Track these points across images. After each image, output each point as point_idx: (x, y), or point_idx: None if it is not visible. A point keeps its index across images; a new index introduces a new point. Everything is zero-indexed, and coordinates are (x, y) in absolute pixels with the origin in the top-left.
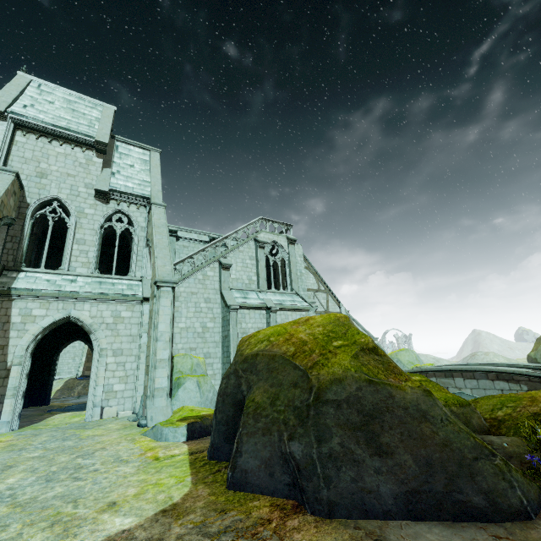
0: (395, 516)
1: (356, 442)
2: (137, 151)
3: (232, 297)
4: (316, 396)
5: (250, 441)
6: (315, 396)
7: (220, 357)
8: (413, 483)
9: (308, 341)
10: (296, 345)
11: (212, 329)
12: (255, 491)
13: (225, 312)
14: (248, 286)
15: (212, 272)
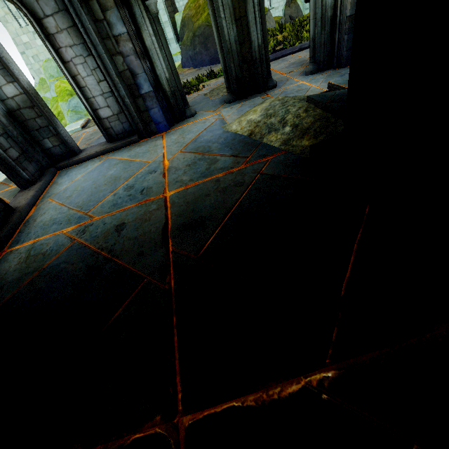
0: (208, 65)
1: (202, 48)
2: None
3: None
4: (193, 34)
5: (183, 54)
6: (193, 35)
7: None
8: (212, 57)
9: (201, 6)
10: (196, 9)
11: None
12: (187, 67)
13: None
14: None
15: None
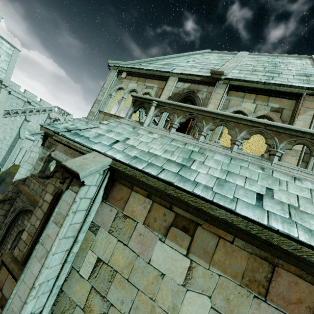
0: None
1: None
2: (6, 46)
3: (24, 133)
4: None
5: (2, 187)
6: None
7: (6, 150)
8: None
9: None
10: None
11: (8, 140)
12: None
13: (17, 137)
14: (35, 130)
15: (20, 119)
